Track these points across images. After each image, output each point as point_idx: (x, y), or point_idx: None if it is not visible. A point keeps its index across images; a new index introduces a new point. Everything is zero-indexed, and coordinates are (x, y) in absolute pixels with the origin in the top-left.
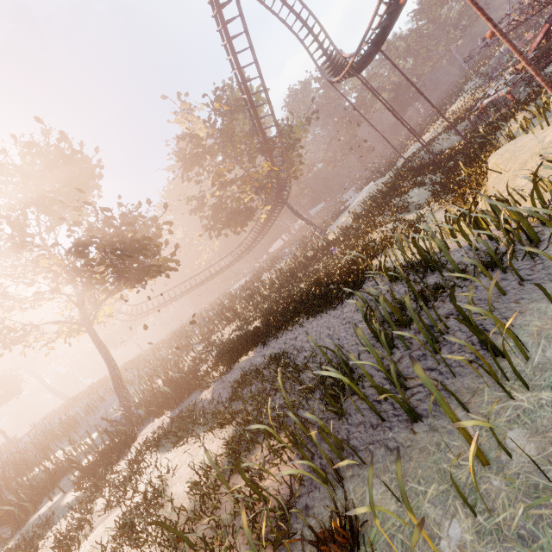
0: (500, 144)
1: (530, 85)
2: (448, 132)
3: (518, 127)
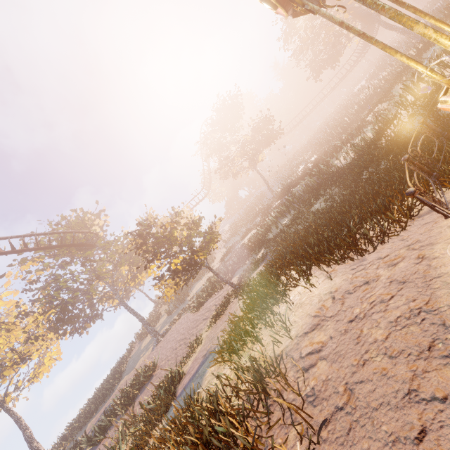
0: None
1: None
2: None
3: None
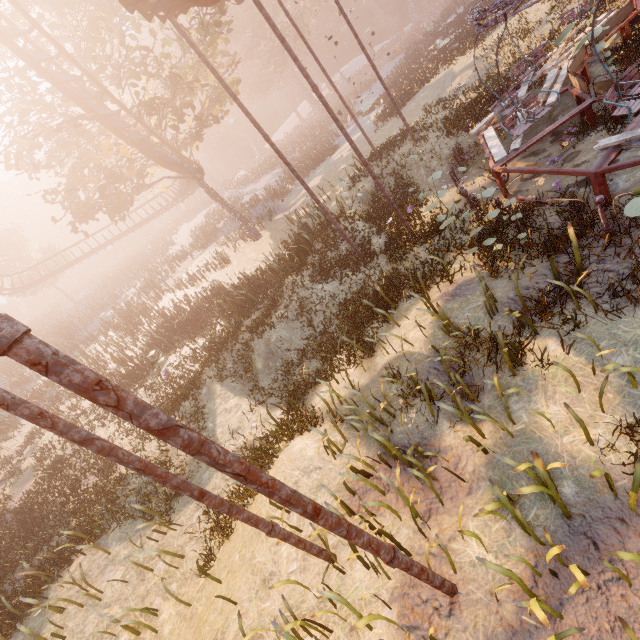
0: (375, 356)
1: (483, 244)
2: (442, 138)
3: (380, 376)
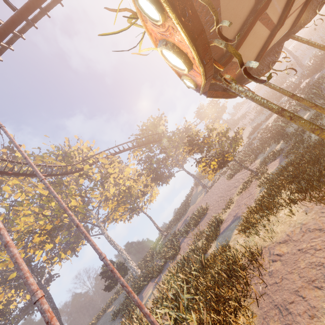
0: None
1: None
2: None
3: None
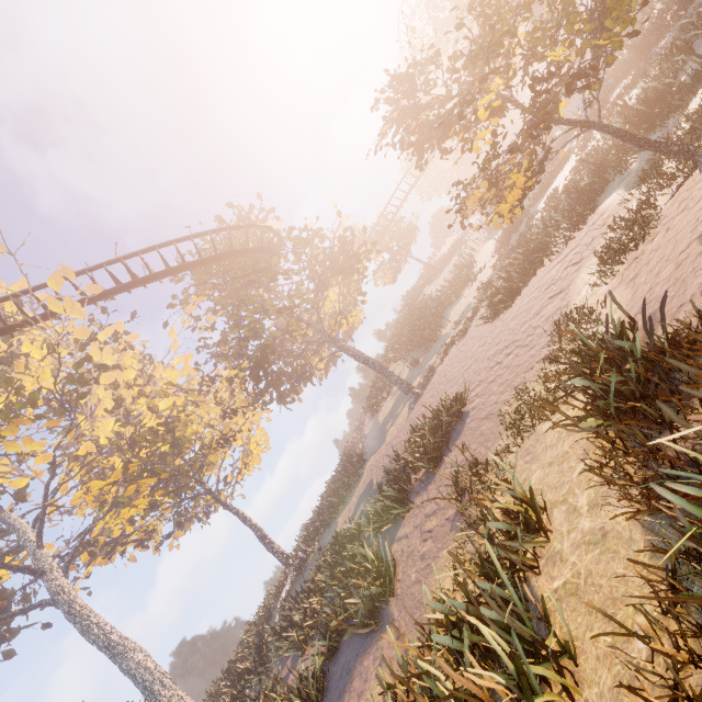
0: None
1: None
2: None
3: None
